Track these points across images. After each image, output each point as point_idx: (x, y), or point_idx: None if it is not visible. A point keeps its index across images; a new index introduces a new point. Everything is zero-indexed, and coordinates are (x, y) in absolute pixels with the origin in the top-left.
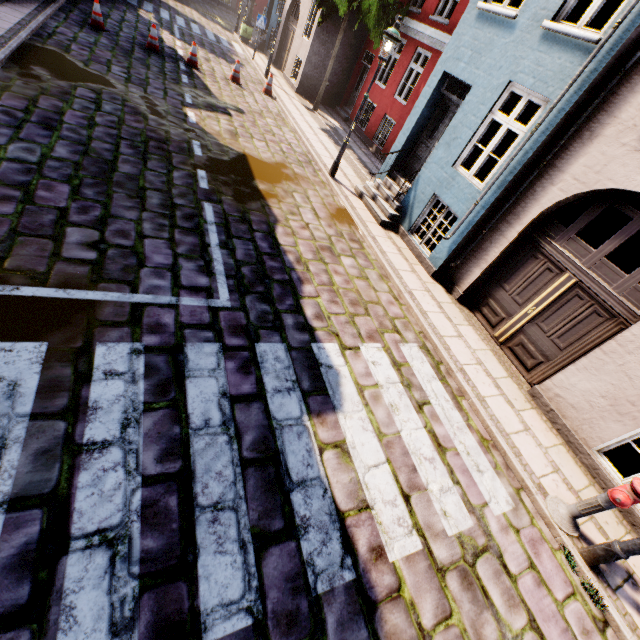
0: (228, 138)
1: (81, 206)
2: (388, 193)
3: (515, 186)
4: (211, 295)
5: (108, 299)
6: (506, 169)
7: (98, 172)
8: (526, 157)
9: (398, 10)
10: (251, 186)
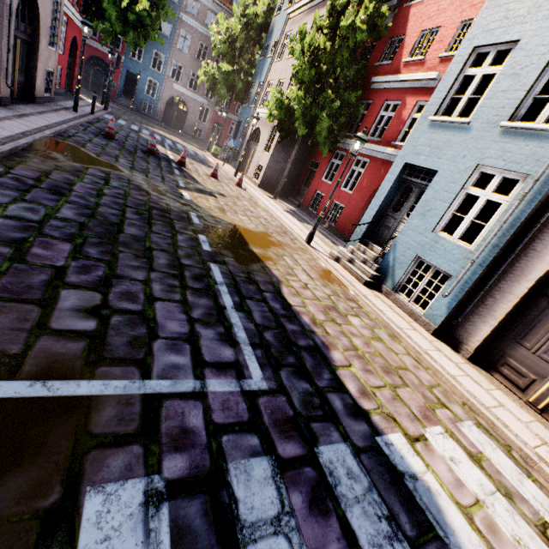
0: (218, 212)
1: (82, 265)
2: (364, 256)
3: (509, 246)
4: (241, 373)
5: (109, 392)
6: (498, 231)
7: (104, 232)
8: (519, 220)
9: (338, 134)
10: (247, 249)
